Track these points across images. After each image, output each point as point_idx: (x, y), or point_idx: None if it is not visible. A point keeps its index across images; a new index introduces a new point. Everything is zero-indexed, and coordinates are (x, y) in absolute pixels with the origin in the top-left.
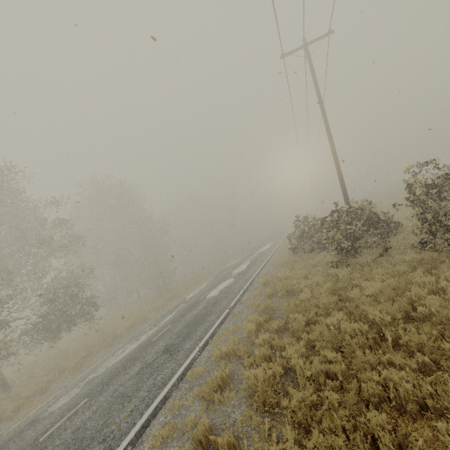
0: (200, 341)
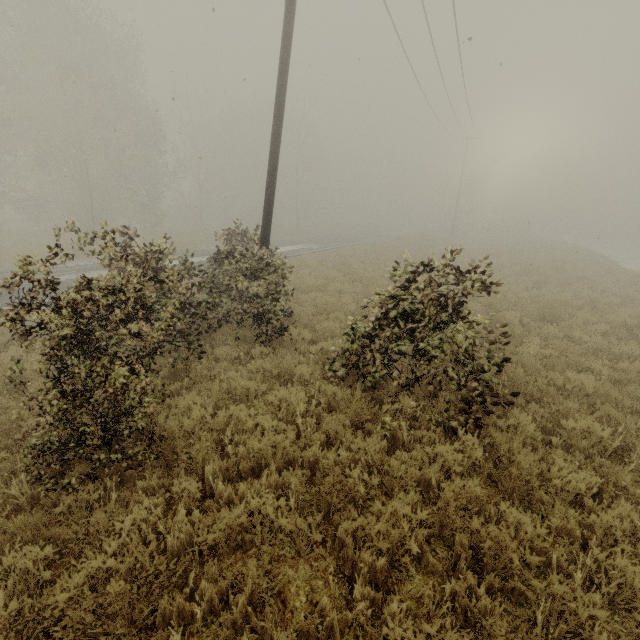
0: None
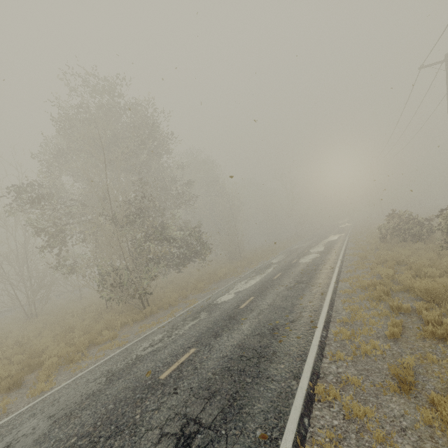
0: (330, 280)
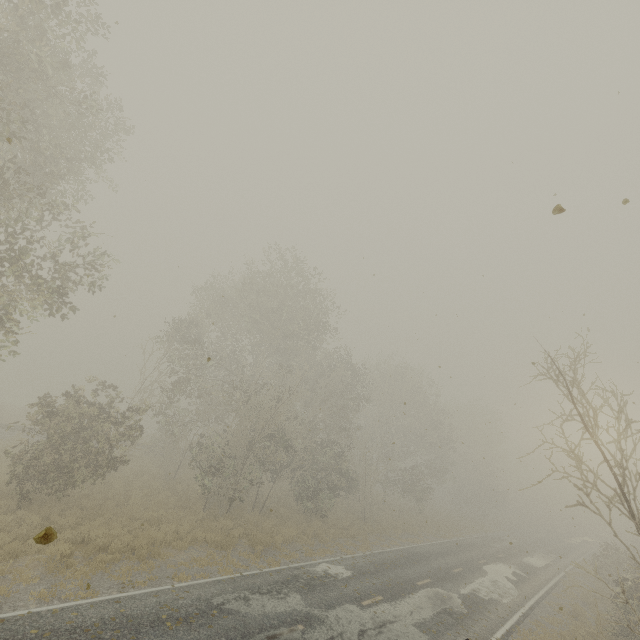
0: (585, 553)
